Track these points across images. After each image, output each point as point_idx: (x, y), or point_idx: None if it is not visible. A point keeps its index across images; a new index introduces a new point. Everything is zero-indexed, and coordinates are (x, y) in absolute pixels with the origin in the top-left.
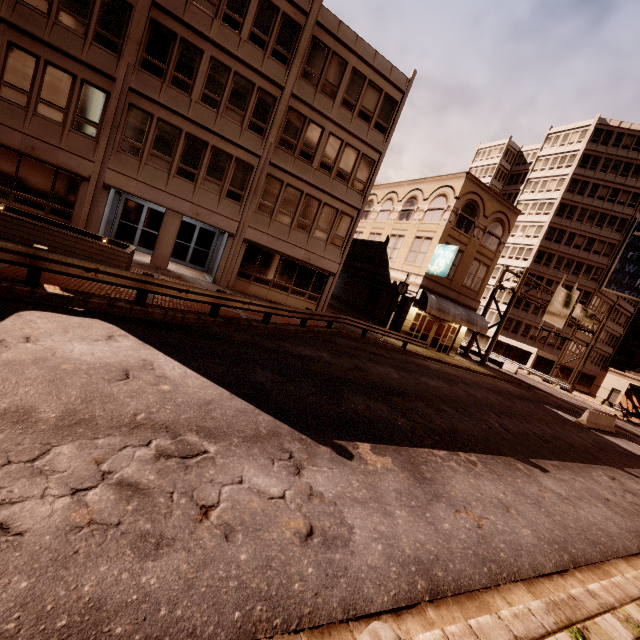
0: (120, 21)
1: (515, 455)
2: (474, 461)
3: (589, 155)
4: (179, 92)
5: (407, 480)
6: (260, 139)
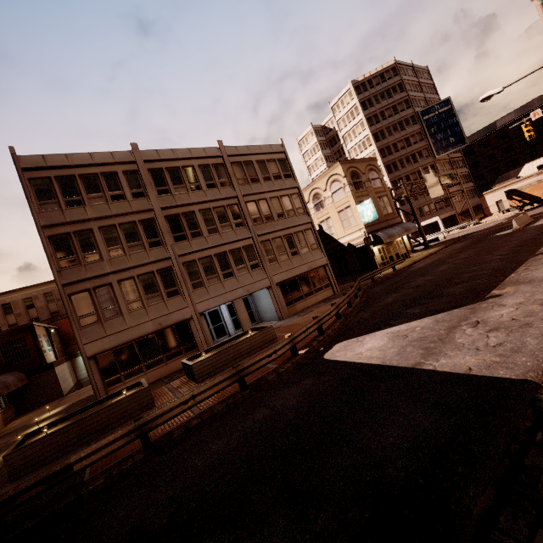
0: (153, 229)
1: (529, 257)
2: (525, 268)
3: (363, 101)
4: (198, 239)
5: (526, 285)
6: (245, 229)
